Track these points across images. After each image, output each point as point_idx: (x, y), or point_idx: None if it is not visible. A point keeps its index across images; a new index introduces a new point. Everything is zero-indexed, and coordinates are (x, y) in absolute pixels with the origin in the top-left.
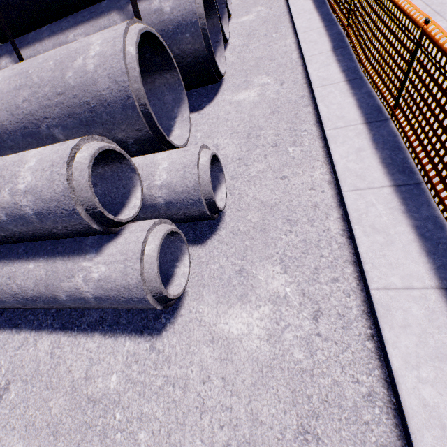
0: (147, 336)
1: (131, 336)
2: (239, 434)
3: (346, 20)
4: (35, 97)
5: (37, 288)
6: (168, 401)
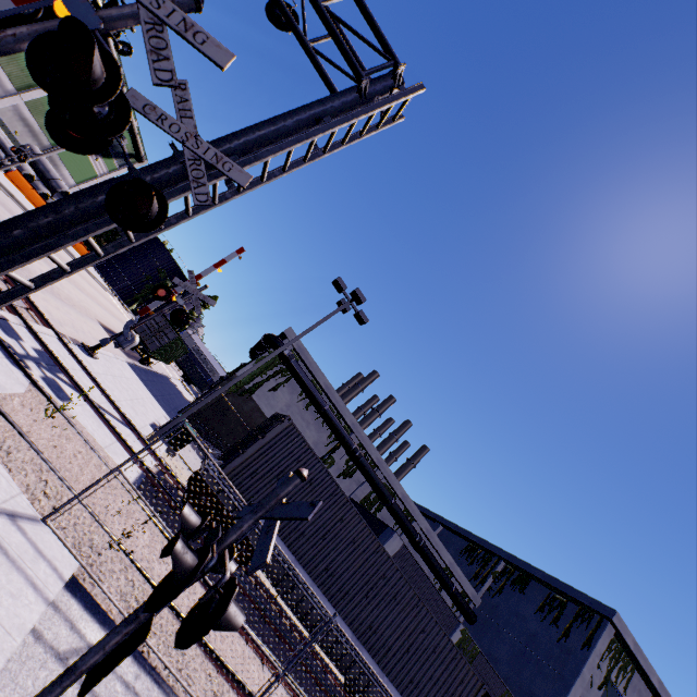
0: None
1: None
2: None
3: None
4: None
5: None
6: None
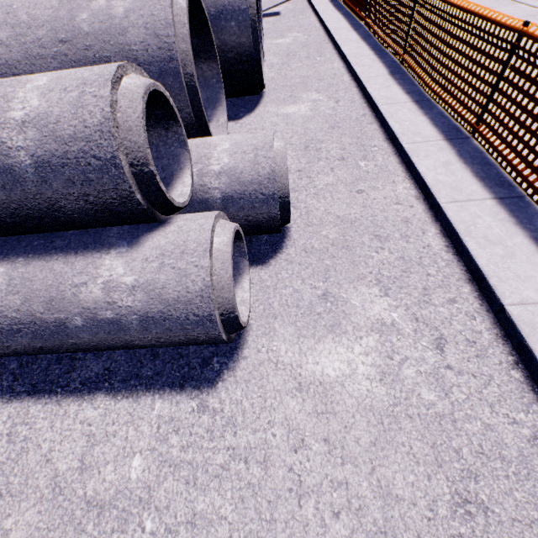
0: (191, 392)
1: (163, 393)
2: (367, 521)
3: (401, 49)
4: (19, 41)
5: (6, 307)
6: (240, 487)
